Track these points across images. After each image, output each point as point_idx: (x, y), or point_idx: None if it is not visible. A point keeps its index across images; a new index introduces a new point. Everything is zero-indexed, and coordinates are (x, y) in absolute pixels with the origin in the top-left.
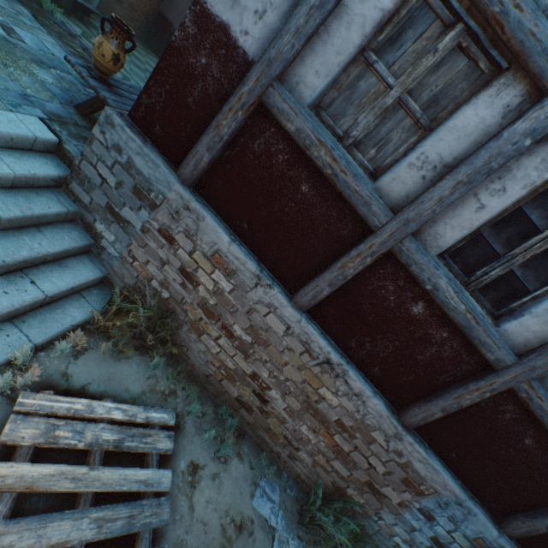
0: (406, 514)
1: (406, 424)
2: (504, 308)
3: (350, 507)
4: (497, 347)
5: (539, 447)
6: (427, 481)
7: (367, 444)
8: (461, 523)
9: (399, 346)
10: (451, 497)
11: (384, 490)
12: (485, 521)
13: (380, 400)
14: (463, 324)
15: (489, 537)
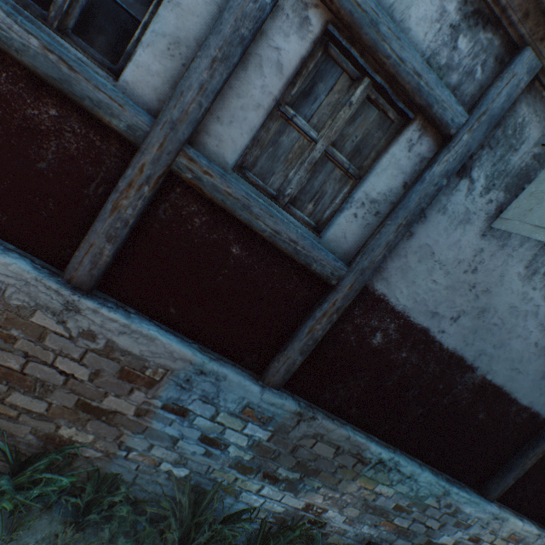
0: (155, 424)
1: (77, 284)
2: (122, 57)
3: (83, 457)
4: (119, 105)
5: (250, 253)
6: (150, 360)
7: (40, 342)
8: (218, 399)
9: (2, 155)
10: (188, 367)
11: (108, 404)
12: (240, 379)
13: (20, 259)
14: (54, 75)
15: (254, 399)
